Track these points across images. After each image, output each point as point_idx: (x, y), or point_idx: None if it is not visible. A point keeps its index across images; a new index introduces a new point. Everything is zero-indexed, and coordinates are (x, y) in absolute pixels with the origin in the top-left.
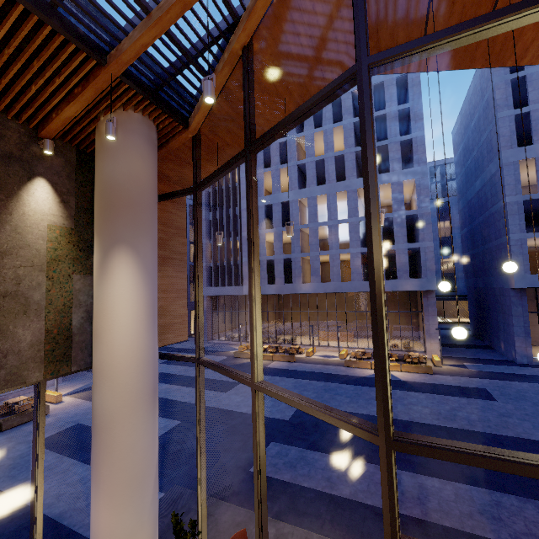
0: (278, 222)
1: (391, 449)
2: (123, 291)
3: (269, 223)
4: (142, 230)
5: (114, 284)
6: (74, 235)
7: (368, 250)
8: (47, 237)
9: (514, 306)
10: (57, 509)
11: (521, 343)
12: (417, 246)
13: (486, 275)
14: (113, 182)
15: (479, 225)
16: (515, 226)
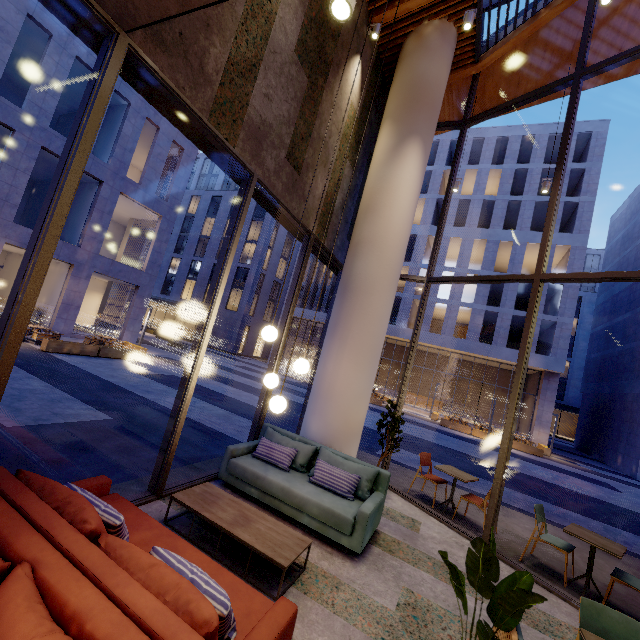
0: None
1: None
2: (409, 177)
3: None
4: (432, 133)
5: (404, 168)
6: (356, 124)
7: None
8: (348, 112)
9: None
10: (194, 416)
11: None
12: (553, 319)
13: (617, 379)
14: (424, 79)
15: (623, 322)
16: None
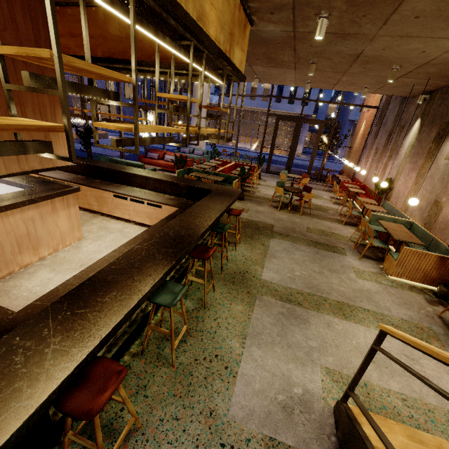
0: None
1: (272, 97)
2: None
3: None
4: None
5: None
6: None
7: None
8: None
9: (346, 130)
10: None
11: (341, 150)
12: None
13: (343, 114)
14: None
15: None
16: None
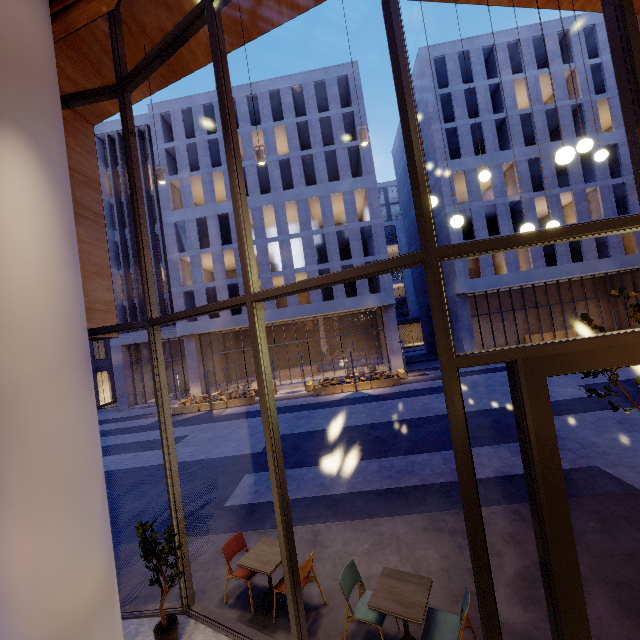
0: (216, 240)
1: (437, 257)
2: (16, 196)
3: (203, 246)
4: (40, 112)
5: None
6: None
7: (391, 52)
8: None
9: (460, 312)
10: None
11: (468, 345)
12: (373, 259)
13: None
14: None
15: None
16: (455, 234)
